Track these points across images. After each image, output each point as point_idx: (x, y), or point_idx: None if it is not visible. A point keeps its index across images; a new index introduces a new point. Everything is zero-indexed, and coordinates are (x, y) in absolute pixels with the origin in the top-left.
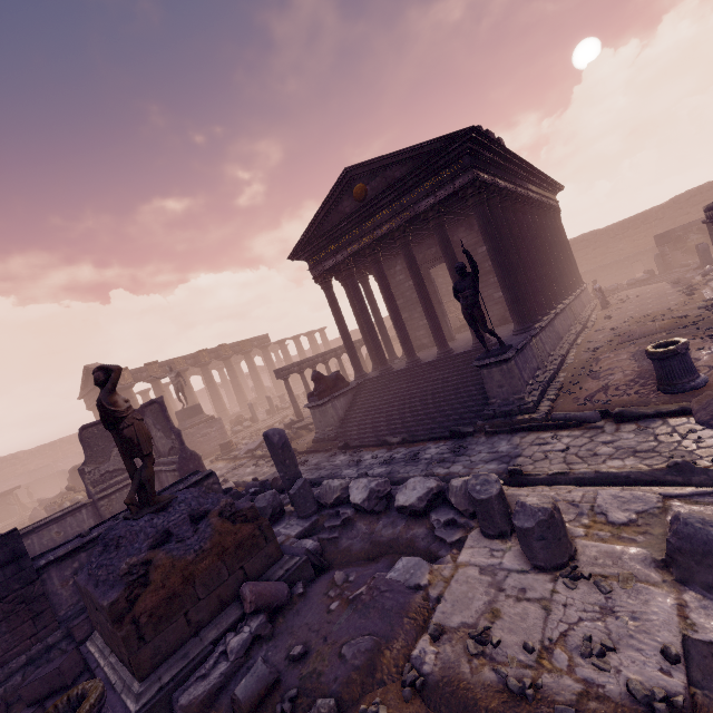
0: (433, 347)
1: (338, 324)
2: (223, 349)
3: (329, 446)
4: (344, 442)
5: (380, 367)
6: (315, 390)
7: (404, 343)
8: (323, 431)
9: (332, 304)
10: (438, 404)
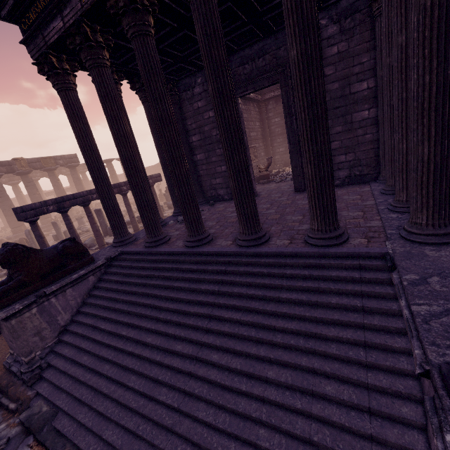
0: (230, 200)
1: (84, 156)
2: (18, 163)
3: (14, 399)
4: (24, 425)
5: (147, 235)
6: (10, 278)
7: (185, 208)
8: (19, 356)
9: (72, 119)
10: (233, 407)
